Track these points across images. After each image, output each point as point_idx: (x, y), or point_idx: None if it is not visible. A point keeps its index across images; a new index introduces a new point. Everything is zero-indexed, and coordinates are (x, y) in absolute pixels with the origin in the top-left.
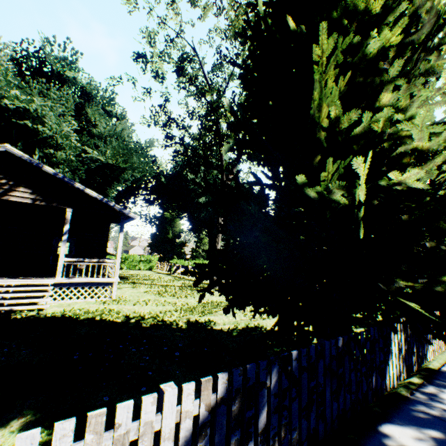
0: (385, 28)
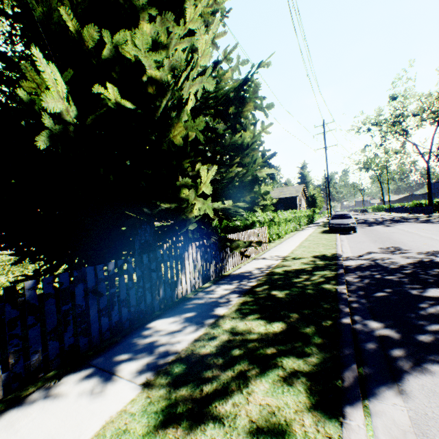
0: None
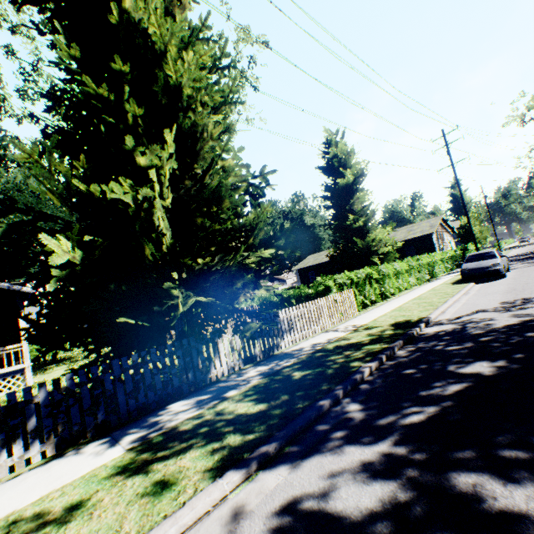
0: (125, 105)
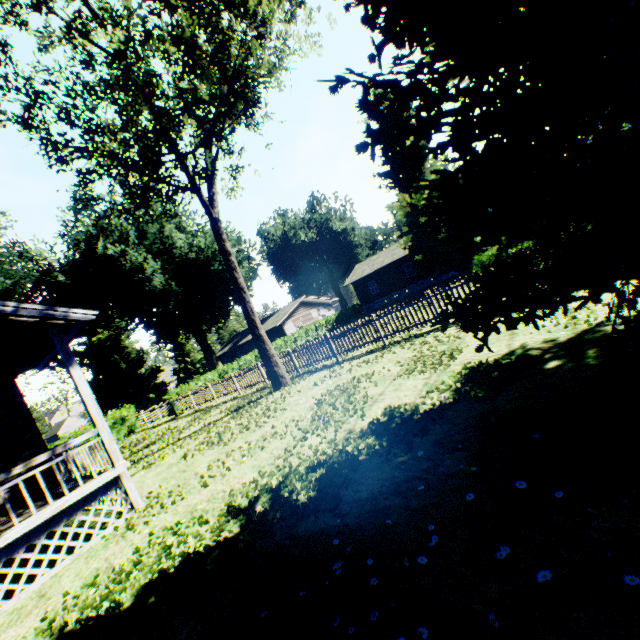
0: None
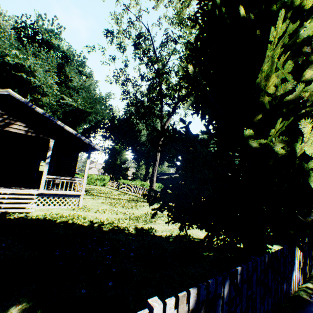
0: (312, 21)
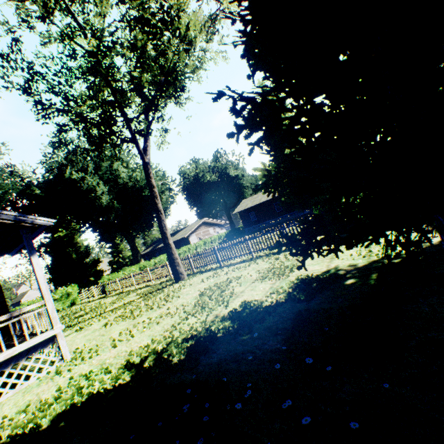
0: None
